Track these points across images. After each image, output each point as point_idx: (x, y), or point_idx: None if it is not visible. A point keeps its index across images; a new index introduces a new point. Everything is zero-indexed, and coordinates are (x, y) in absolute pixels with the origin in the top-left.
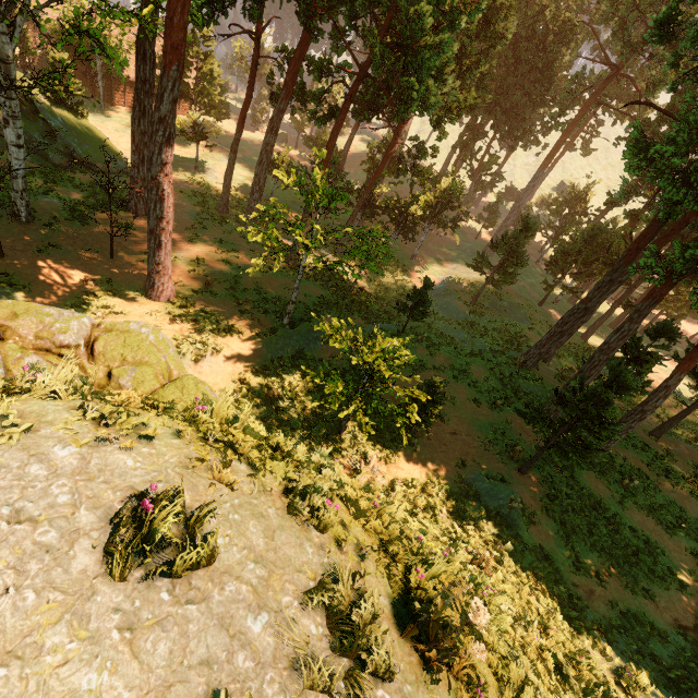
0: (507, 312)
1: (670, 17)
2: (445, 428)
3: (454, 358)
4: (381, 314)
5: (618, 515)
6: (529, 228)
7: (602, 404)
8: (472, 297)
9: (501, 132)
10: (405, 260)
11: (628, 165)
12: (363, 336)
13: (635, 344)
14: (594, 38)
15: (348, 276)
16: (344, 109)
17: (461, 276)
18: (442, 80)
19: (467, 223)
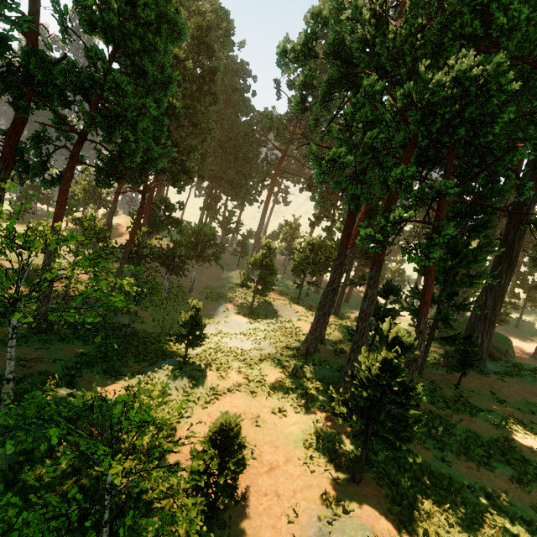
0: (278, 312)
1: (302, 98)
2: (259, 466)
3: (246, 370)
4: (164, 350)
5: (452, 477)
6: (270, 246)
7: (392, 369)
8: (248, 308)
9: (230, 195)
10: (184, 294)
11: (318, 173)
12: (137, 385)
13: (377, 306)
14: (266, 144)
15: (125, 323)
16: (69, 167)
17: (235, 295)
18: (163, 144)
19: (228, 257)
